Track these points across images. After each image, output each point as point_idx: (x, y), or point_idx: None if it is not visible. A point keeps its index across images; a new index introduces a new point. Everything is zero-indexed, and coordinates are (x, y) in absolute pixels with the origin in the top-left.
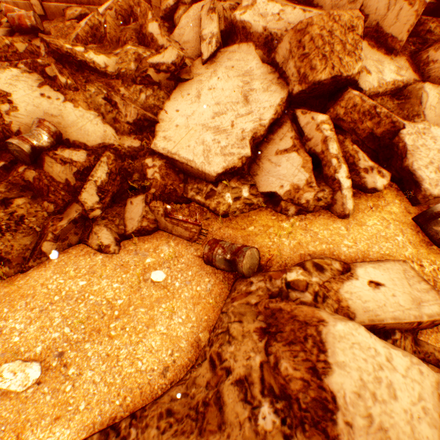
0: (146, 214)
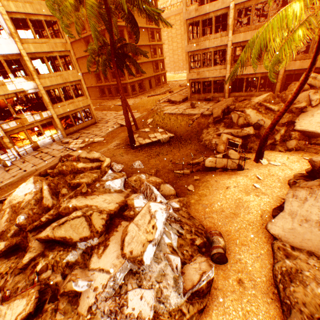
0: (297, 143)
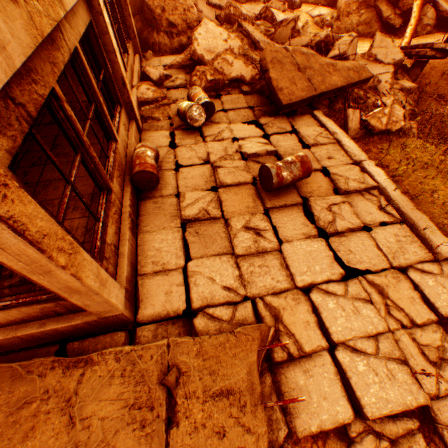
0: None
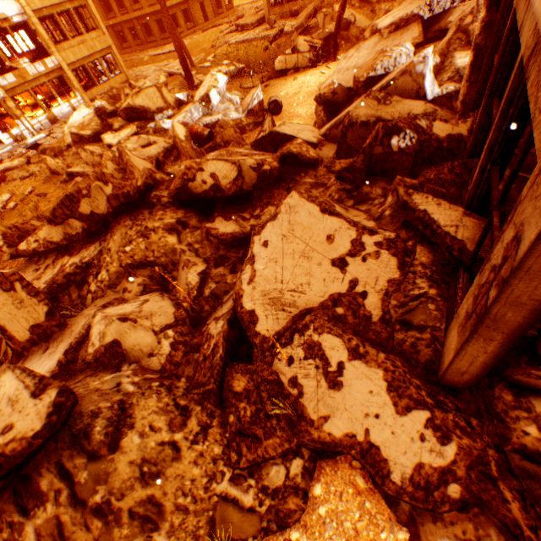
0: None
